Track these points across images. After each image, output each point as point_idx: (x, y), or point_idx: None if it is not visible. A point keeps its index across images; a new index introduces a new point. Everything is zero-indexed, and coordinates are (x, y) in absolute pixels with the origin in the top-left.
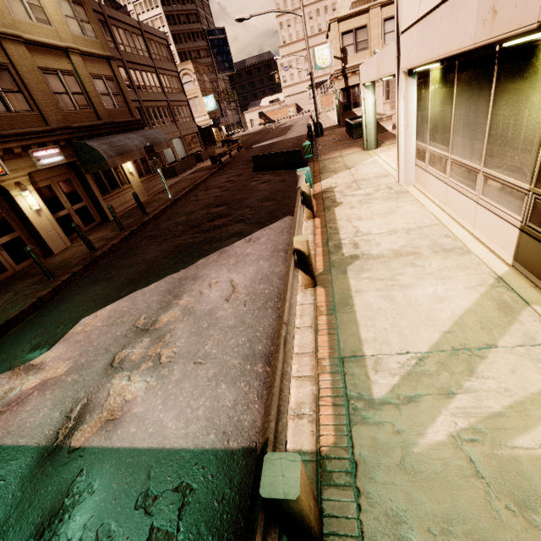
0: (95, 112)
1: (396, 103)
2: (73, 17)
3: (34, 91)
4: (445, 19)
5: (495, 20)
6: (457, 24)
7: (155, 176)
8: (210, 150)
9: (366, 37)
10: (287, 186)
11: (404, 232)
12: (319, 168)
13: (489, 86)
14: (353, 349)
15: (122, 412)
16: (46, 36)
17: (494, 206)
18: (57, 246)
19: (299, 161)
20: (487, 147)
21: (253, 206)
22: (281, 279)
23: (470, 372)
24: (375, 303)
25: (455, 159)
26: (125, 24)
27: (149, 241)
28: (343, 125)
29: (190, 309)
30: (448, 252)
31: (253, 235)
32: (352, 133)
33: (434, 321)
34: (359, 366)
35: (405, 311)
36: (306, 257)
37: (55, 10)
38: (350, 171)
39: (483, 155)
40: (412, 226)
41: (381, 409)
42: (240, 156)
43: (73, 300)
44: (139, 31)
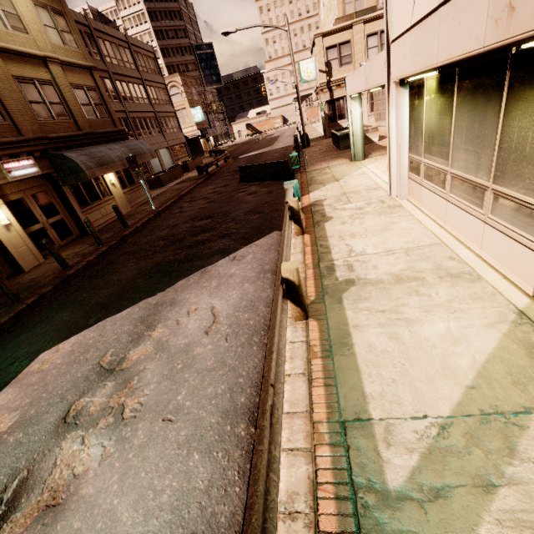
0: (74, 123)
1: (387, 114)
2: (52, 26)
3: (6, 100)
4: (444, 22)
5: (513, 18)
6: (461, 27)
7: (139, 187)
8: (197, 160)
9: (350, 52)
10: (274, 198)
11: (403, 253)
12: (306, 180)
13: (499, 95)
14: (357, 409)
15: (68, 493)
16: (22, 45)
17: (507, 228)
18: (28, 263)
19: (286, 172)
20: (497, 162)
21: (238, 220)
22: (268, 306)
23: (510, 450)
24: (378, 343)
25: (456, 173)
26: (112, 37)
27: (127, 257)
28: (329, 136)
29: (164, 344)
30: (455, 278)
31: (238, 252)
32: (338, 145)
33: (453, 371)
34: (366, 435)
35: (415, 355)
36: (296, 287)
37: (33, 19)
38: (339, 182)
39: (493, 171)
40: (411, 246)
41: (400, 508)
42: (227, 167)
43: (35, 328)
44: (126, 44)
